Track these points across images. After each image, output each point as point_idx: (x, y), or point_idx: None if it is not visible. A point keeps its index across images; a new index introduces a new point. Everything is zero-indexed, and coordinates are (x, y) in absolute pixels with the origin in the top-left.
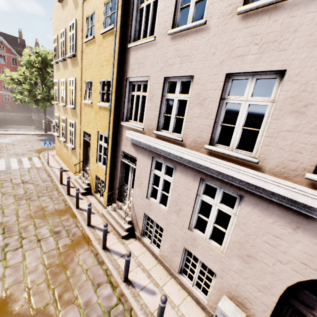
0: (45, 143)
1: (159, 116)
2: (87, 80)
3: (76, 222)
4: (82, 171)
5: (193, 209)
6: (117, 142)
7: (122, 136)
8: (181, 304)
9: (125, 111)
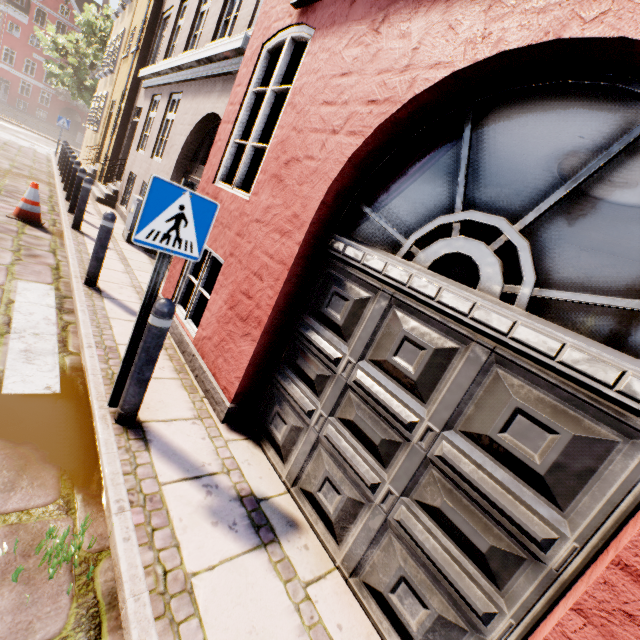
0: (60, 118)
1: (170, 47)
2: (134, 28)
3: (51, 179)
4: (96, 161)
5: (160, 134)
6: (136, 99)
7: (141, 88)
8: (115, 227)
9: (152, 56)
